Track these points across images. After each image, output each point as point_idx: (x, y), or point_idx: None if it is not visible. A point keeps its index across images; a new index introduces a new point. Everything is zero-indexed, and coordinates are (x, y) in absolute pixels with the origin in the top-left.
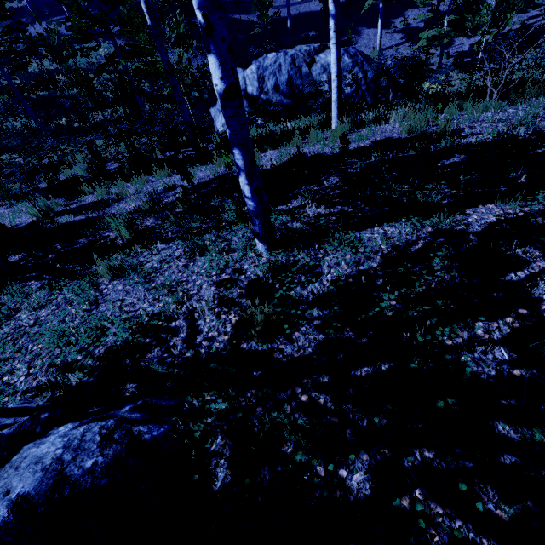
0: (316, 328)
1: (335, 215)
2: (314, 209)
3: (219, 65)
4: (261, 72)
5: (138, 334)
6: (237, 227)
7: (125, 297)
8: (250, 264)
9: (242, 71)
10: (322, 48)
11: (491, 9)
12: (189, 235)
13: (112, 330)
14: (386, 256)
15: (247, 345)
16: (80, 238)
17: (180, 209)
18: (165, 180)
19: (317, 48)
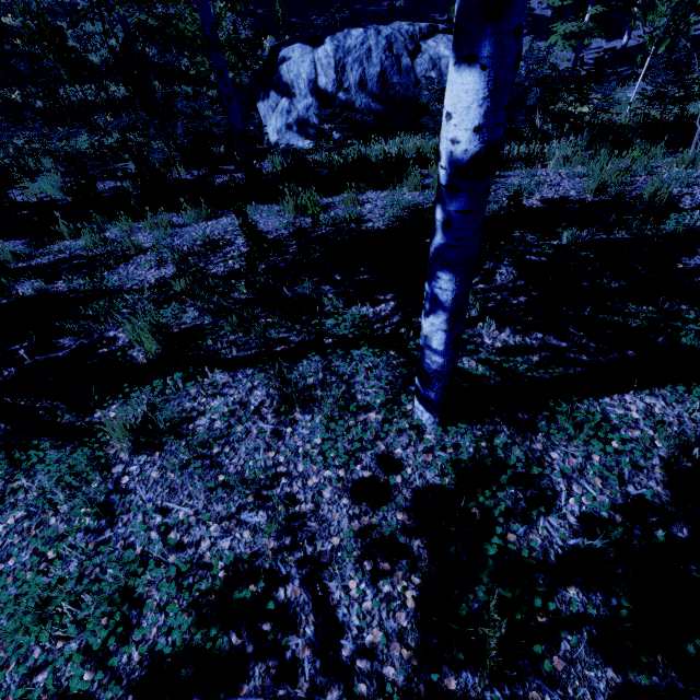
0: (592, 647)
1: (538, 353)
2: (495, 334)
3: (484, 98)
4: (340, 57)
5: (214, 627)
6: (357, 352)
7: (168, 503)
8: (405, 446)
9: (311, 52)
10: (431, 32)
11: (670, 7)
12: (276, 366)
13: (152, 597)
14: (671, 468)
15: (456, 681)
16: (62, 337)
17: (242, 293)
18: (202, 225)
19: (424, 31)
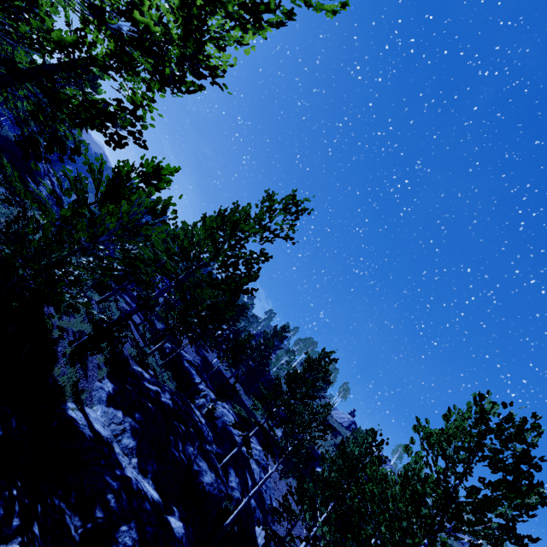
0: None
1: None
2: None
3: None
4: None
5: None
6: None
7: None
8: None
9: None
10: None
11: None
12: None
13: None
14: None
15: None
16: None
17: None
18: None
19: None
